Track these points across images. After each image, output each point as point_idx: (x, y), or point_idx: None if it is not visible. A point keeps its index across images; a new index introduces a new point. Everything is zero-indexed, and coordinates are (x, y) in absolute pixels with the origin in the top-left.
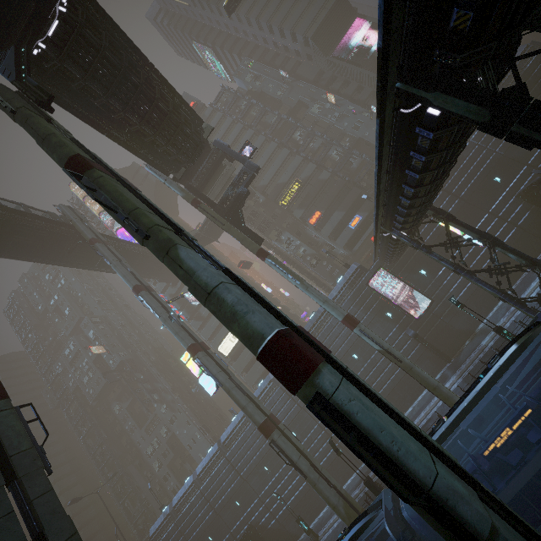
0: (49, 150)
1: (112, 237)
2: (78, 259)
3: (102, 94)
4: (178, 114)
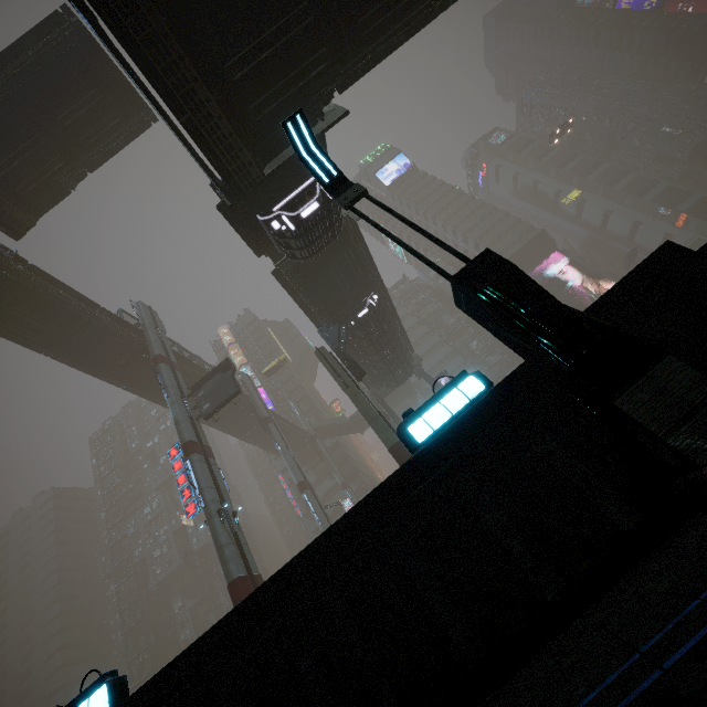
0: (377, 428)
1: (270, 411)
2: (235, 427)
3: (367, 345)
4: (404, 352)
